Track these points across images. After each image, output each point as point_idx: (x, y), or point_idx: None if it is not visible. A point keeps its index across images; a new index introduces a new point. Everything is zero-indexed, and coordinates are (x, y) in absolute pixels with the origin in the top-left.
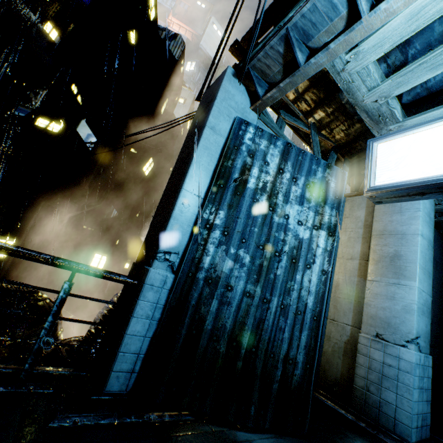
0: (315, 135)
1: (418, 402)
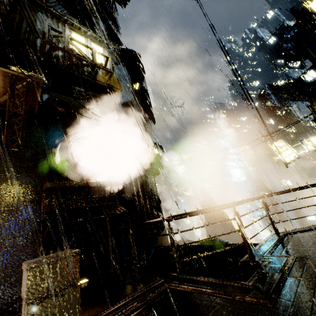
0: None
1: None
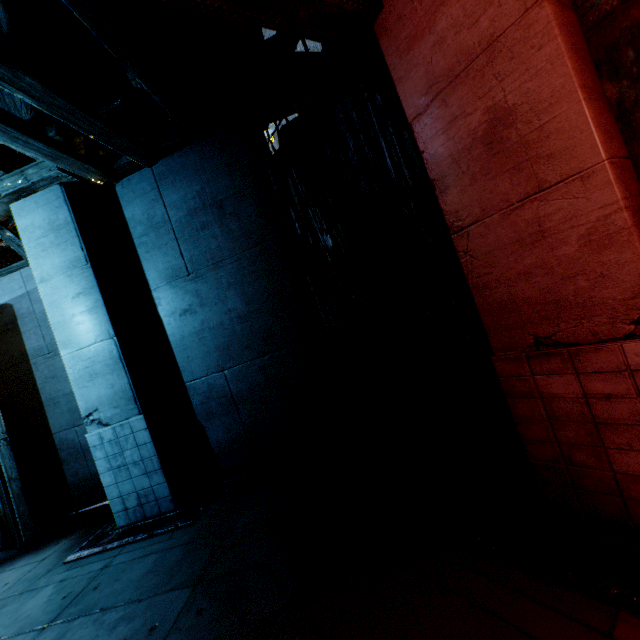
0: (4, 232)
1: (118, 484)
